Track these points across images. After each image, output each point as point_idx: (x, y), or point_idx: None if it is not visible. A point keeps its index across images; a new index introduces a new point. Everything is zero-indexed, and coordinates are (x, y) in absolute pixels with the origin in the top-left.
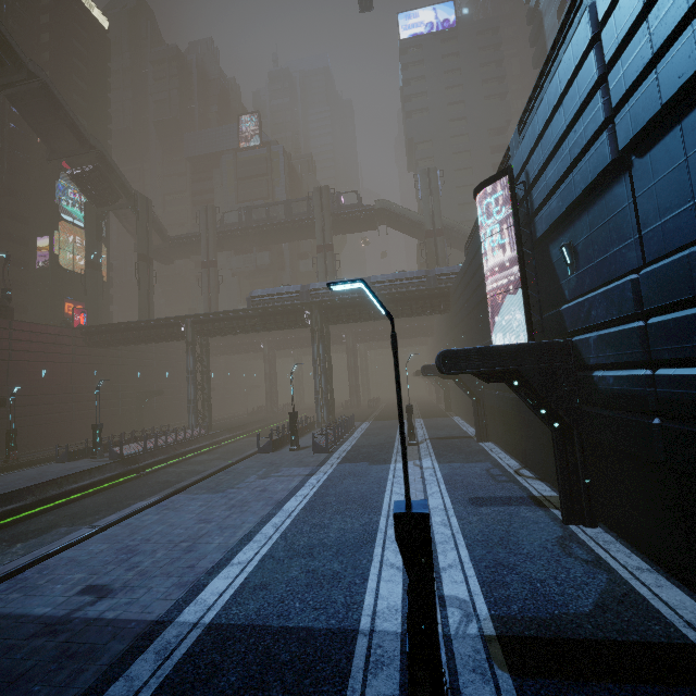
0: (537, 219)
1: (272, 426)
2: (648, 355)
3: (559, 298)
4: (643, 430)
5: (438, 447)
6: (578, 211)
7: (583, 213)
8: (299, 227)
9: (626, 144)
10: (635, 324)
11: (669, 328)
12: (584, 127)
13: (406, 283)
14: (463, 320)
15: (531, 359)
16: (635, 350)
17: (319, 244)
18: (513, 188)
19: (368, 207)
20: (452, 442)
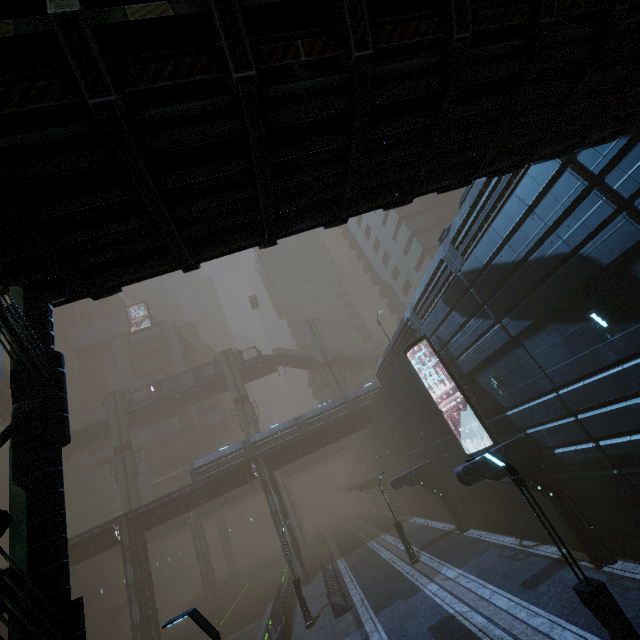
0: (460, 362)
1: (227, 617)
2: (588, 434)
3: (499, 407)
4: (611, 479)
5: (439, 553)
6: (491, 359)
7: (496, 361)
8: (211, 387)
9: (516, 334)
10: (570, 419)
11: (594, 420)
12: (480, 322)
13: (332, 411)
14: (394, 429)
15: (513, 454)
16: (579, 433)
17: (235, 397)
18: (433, 346)
19: (268, 356)
20: (443, 543)
